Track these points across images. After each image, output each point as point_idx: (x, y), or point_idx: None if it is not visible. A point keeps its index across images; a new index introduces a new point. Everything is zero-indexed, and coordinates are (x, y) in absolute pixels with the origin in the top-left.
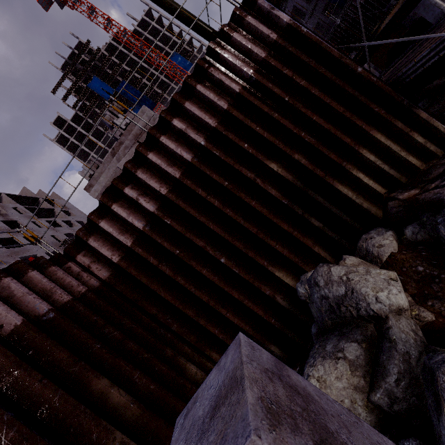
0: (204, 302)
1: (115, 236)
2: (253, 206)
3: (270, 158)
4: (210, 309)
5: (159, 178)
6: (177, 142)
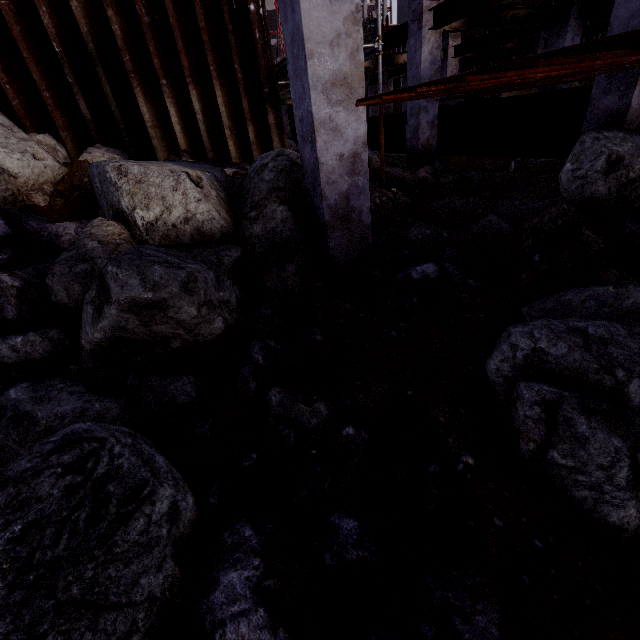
0: None
1: None
2: None
3: None
4: None
5: None
6: None
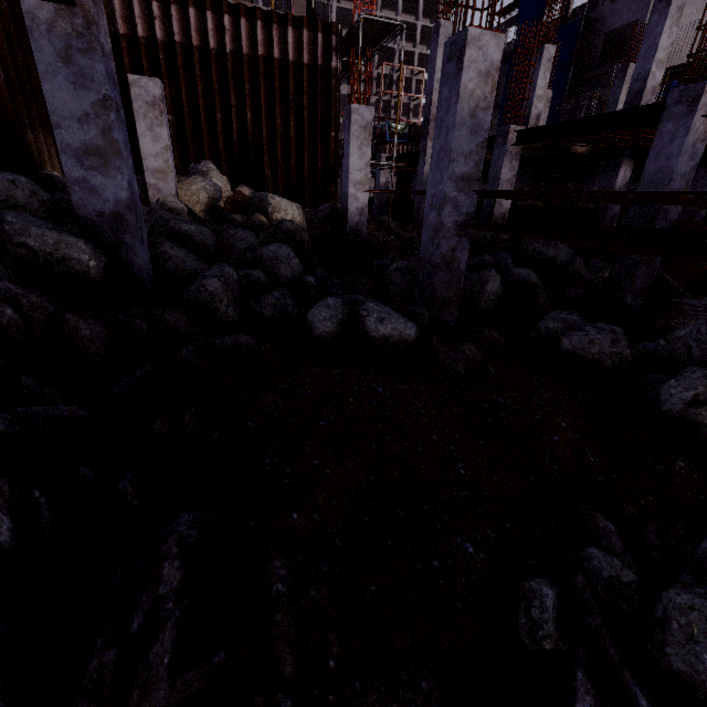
0: (134, 122)
1: (117, 15)
2: (217, 117)
3: (252, 110)
4: (134, 130)
5: (183, 28)
6: (215, 28)
